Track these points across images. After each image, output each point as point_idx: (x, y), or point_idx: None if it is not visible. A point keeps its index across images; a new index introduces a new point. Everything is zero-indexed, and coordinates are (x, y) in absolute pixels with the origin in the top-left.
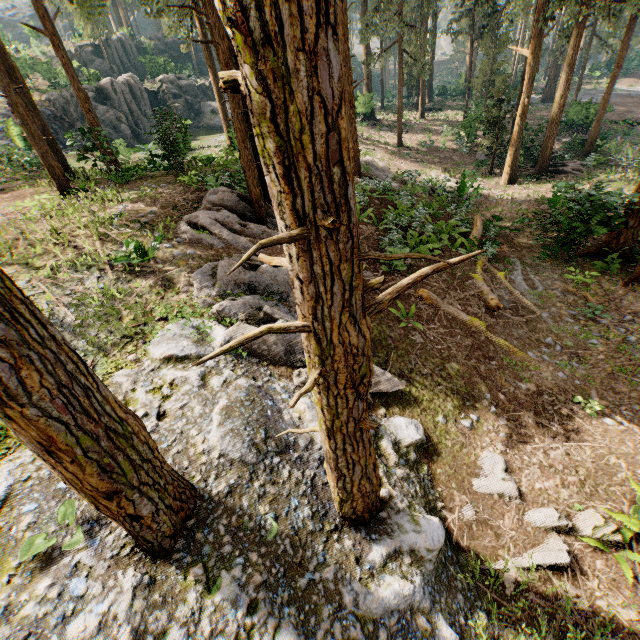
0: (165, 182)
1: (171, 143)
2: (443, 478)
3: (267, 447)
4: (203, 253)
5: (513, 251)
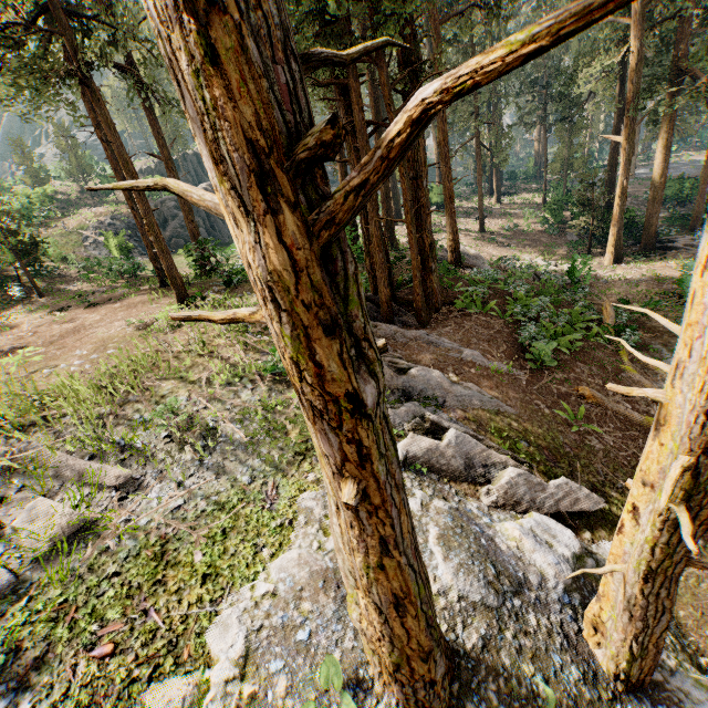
0: None
1: None
2: (690, 623)
3: (502, 586)
4: None
5: (652, 337)
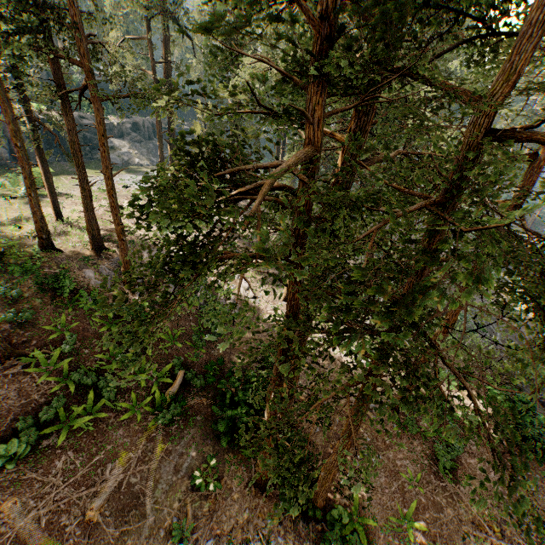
0: None
1: None
2: None
3: None
4: None
5: (210, 404)
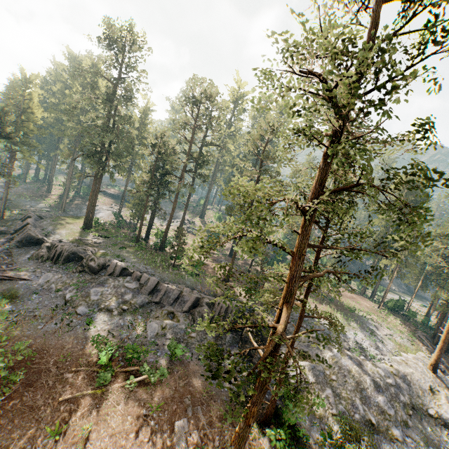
0: (401, 318)
1: (409, 313)
2: None
3: (444, 377)
4: (422, 343)
5: None
